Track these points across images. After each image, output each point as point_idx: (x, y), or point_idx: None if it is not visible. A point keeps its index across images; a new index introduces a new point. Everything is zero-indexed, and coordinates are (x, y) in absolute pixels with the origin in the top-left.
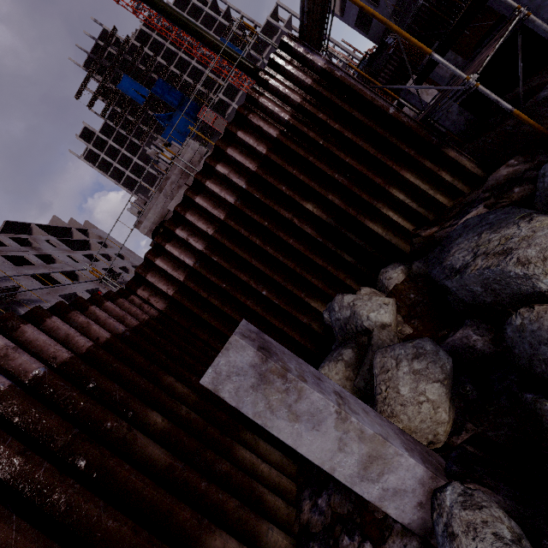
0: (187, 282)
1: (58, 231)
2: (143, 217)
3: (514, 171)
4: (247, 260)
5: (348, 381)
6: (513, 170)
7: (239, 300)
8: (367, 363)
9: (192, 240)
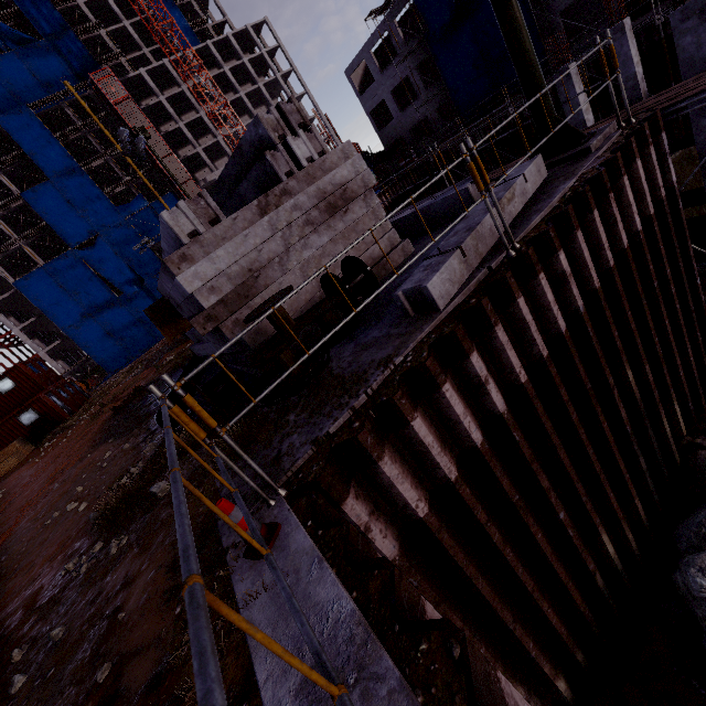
0: (462, 483)
1: None
2: (199, 250)
3: None
4: (556, 448)
5: None
6: None
7: (528, 528)
8: None
9: (493, 384)
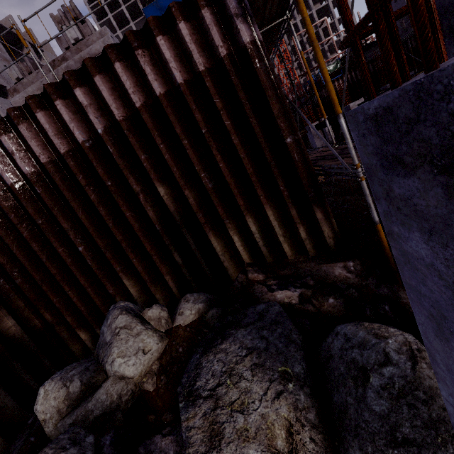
0: None
1: (8, 35)
2: (21, 87)
3: (344, 277)
4: (74, 209)
5: (58, 415)
6: (344, 276)
7: (51, 242)
8: (73, 417)
9: (18, 157)
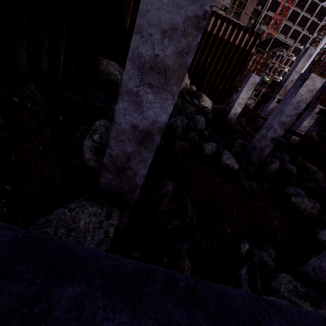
0: None
1: None
2: None
3: None
4: None
5: None
6: None
7: None
8: None
9: None
